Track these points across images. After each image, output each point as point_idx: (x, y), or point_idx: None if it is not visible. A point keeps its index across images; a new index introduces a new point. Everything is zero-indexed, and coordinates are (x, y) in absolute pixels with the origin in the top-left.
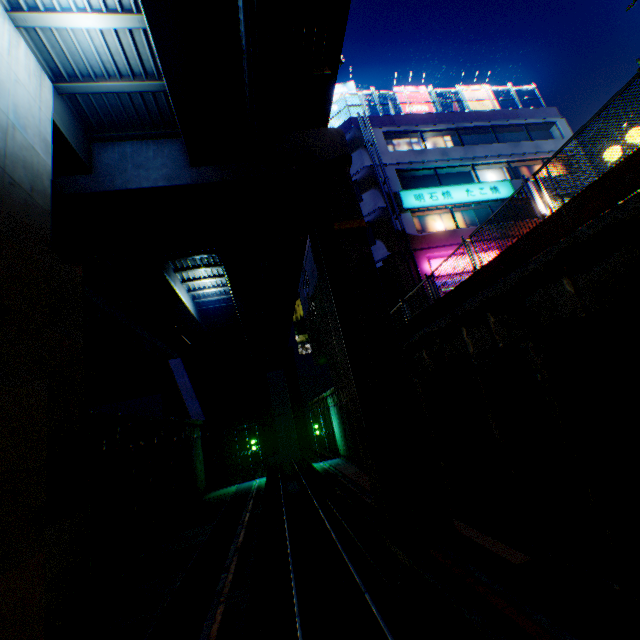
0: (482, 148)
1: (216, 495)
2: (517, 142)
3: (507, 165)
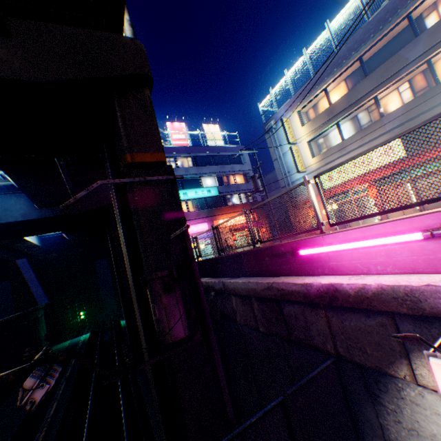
0: (206, 168)
1: (56, 349)
2: (226, 163)
3: (218, 177)
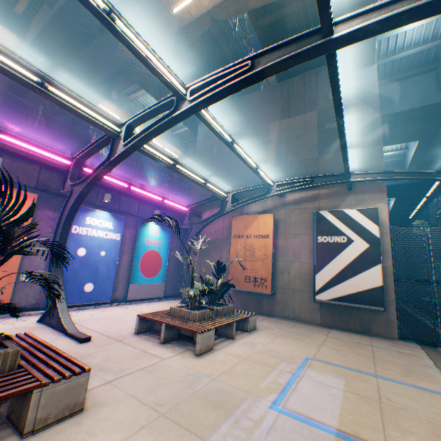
0: None
1: None
2: None
3: None
